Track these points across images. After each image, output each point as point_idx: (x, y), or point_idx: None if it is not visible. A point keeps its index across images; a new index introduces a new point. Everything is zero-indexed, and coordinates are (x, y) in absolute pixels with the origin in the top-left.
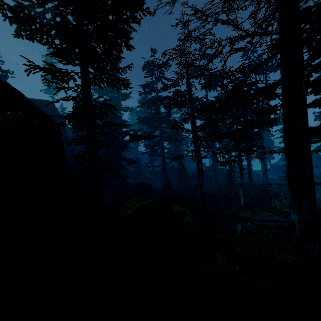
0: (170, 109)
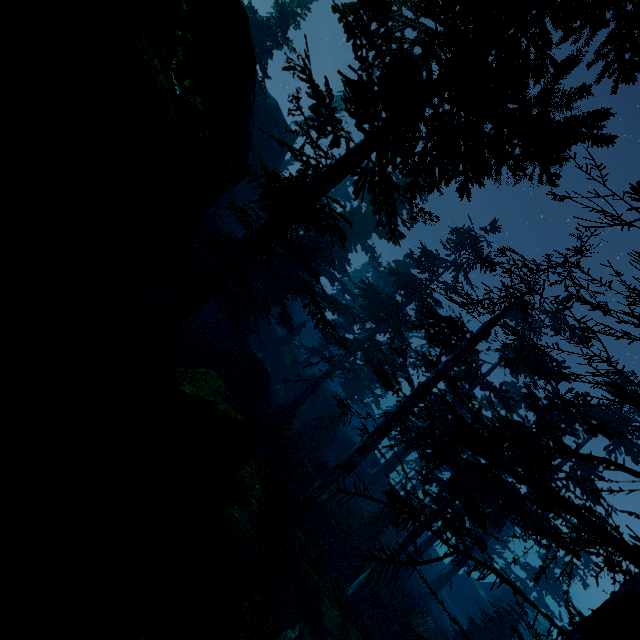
0: (420, 326)
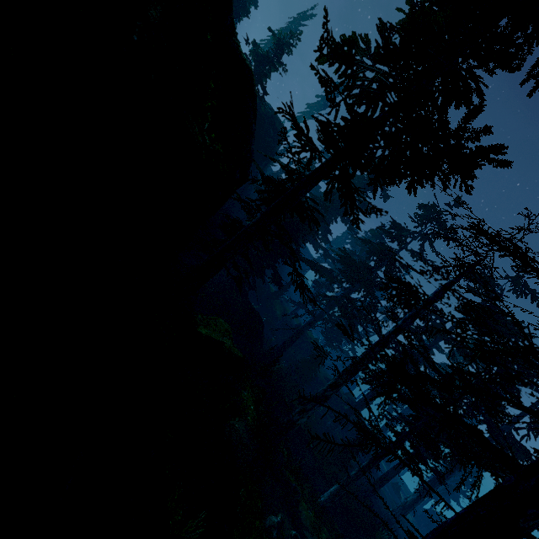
0: (385, 288)
